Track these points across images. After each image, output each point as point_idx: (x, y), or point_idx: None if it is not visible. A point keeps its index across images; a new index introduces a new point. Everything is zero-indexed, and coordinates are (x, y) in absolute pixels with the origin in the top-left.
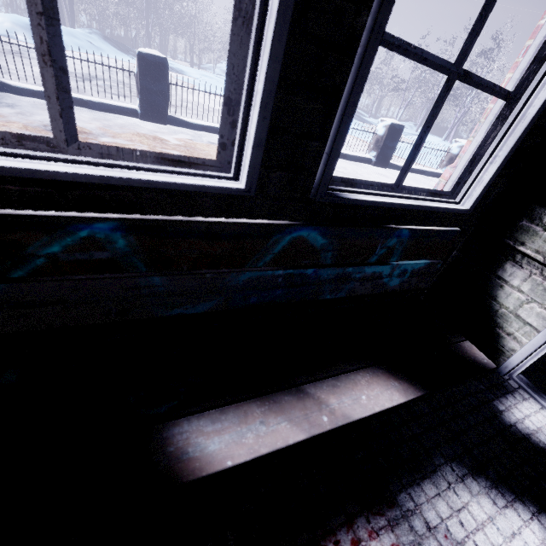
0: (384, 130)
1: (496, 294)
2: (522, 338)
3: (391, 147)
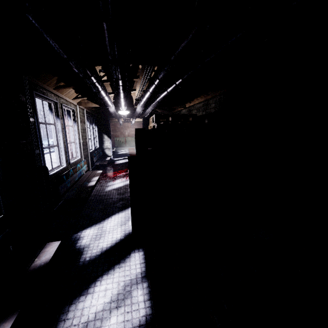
0: None
1: (106, 153)
2: (110, 155)
3: None
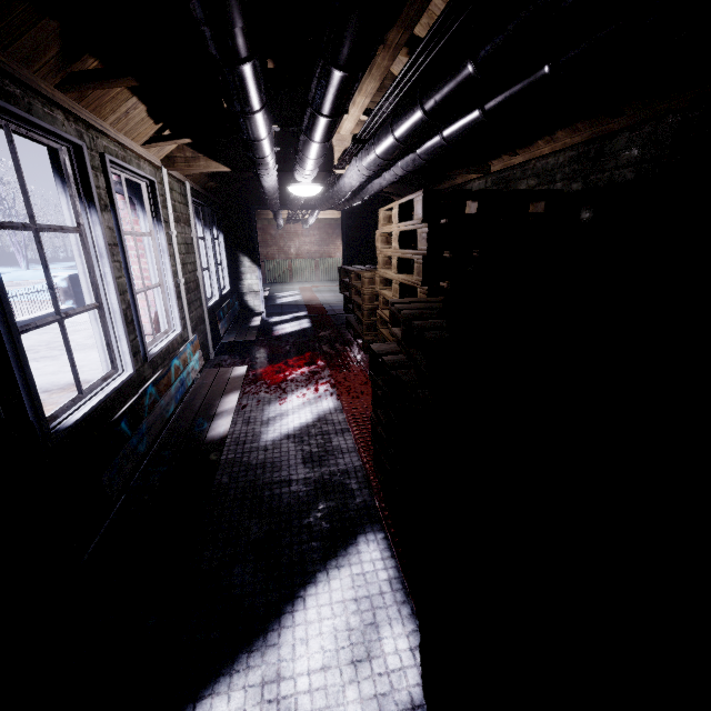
0: (66, 283)
1: (249, 304)
2: (260, 309)
3: (80, 292)
